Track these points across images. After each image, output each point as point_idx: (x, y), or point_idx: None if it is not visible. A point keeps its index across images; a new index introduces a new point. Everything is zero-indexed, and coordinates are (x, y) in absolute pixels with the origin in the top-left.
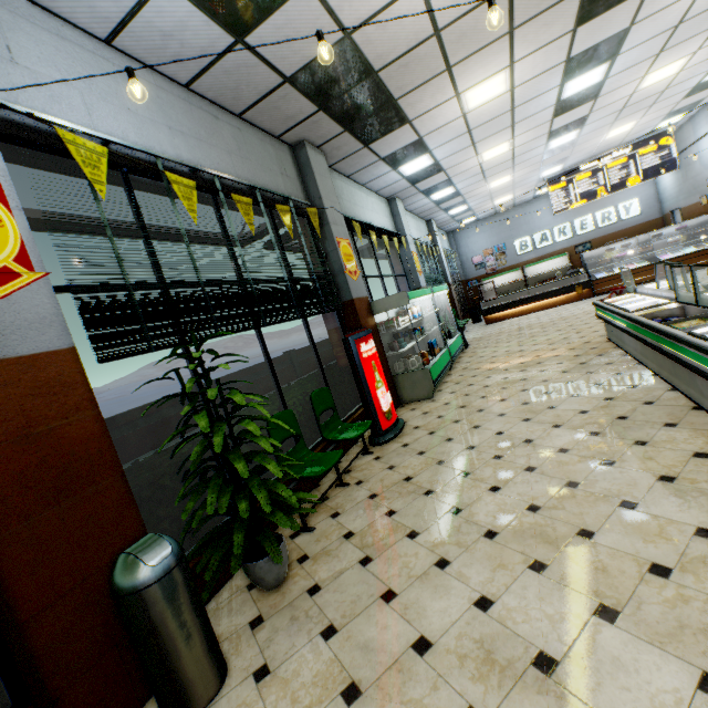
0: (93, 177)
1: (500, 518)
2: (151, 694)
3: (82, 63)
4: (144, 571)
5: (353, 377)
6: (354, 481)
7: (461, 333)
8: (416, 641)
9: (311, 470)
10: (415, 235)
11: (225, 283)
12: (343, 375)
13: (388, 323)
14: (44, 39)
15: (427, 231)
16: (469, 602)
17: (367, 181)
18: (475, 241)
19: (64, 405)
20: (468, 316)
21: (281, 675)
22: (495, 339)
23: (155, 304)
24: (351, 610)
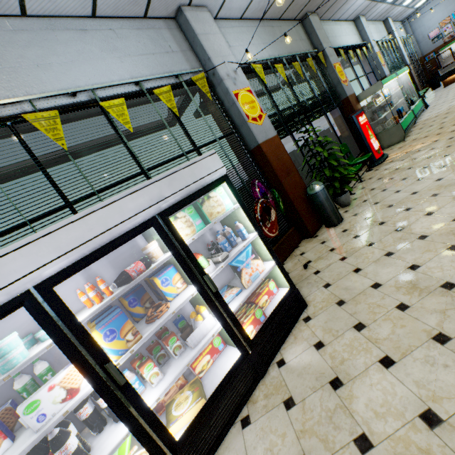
0: (262, 77)
1: (448, 162)
2: (319, 228)
3: (239, 34)
4: (318, 187)
5: (352, 141)
6: (367, 179)
7: (421, 99)
8: (411, 193)
9: (349, 172)
10: (375, 37)
11: (298, 105)
12: (347, 140)
13: (369, 105)
14: (230, 32)
15: (384, 29)
16: (432, 181)
17: (340, 16)
18: (430, 18)
19: (281, 151)
20: (427, 87)
21: (362, 213)
22: (452, 94)
23: (284, 119)
24: (382, 198)
